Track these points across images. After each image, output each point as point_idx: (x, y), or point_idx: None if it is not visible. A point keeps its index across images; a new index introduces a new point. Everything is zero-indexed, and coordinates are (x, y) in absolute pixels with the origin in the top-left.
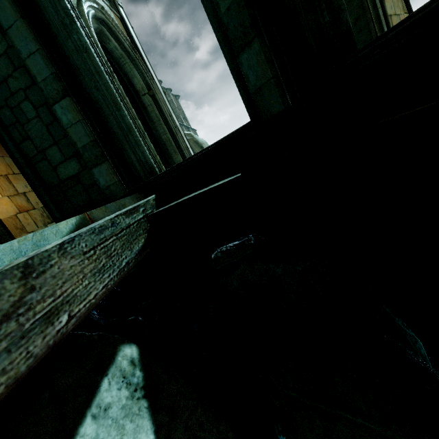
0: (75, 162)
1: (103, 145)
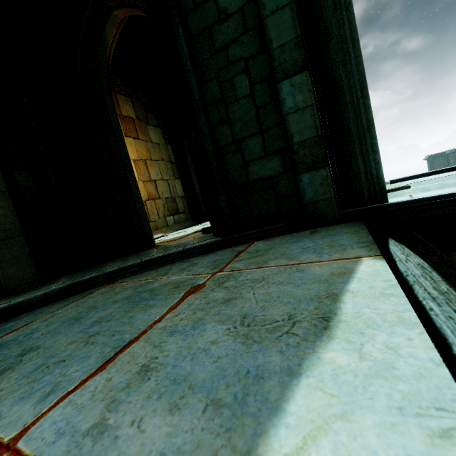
0: (277, 160)
1: (326, 143)
